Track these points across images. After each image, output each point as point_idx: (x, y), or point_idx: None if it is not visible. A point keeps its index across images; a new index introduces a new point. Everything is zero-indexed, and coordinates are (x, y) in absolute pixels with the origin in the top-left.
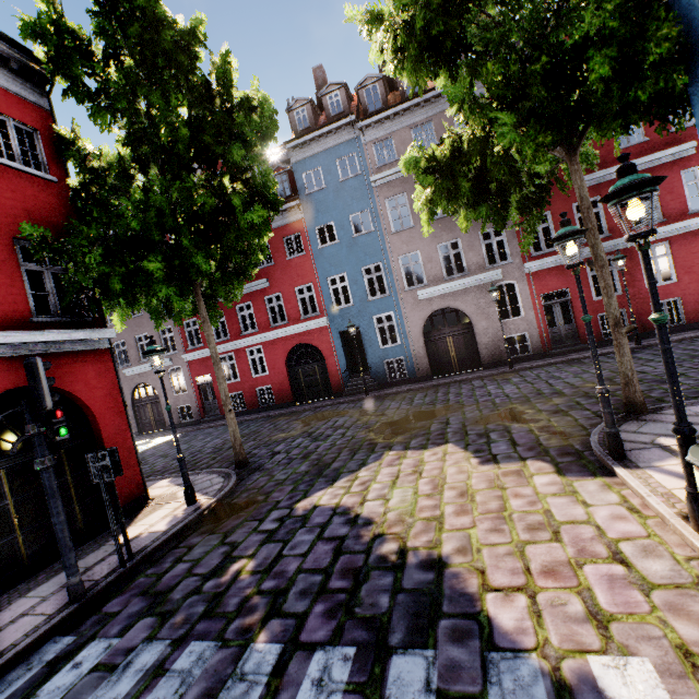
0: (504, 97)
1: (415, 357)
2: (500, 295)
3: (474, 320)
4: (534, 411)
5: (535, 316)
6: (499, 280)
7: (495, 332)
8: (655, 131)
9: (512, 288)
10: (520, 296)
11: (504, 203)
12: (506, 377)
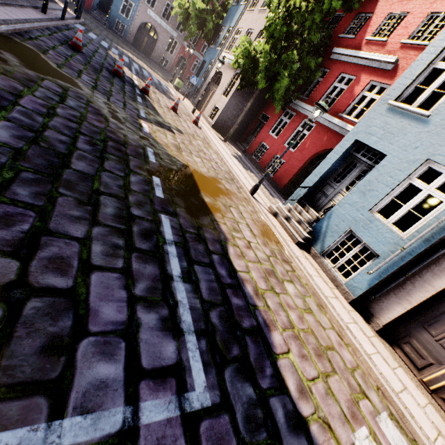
0: (198, 15)
1: (131, 32)
2: (171, 41)
3: (159, 41)
4: (161, 74)
5: (175, 59)
6: (175, 37)
7: (162, 52)
8: (208, 45)
9: (176, 44)
10: (176, 49)
11: (188, 27)
12: (156, 67)
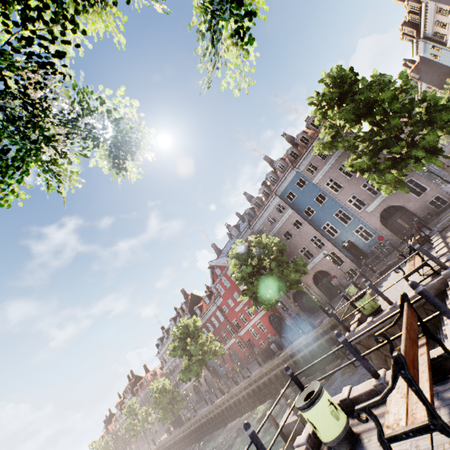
0: None
1: None
2: None
3: None
4: None
5: None
6: None
7: None
8: None
9: None
10: None
11: None
12: None
